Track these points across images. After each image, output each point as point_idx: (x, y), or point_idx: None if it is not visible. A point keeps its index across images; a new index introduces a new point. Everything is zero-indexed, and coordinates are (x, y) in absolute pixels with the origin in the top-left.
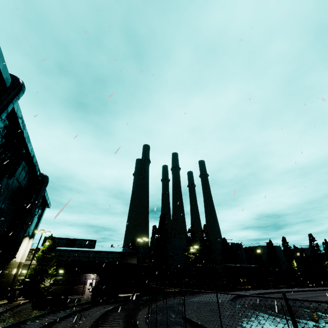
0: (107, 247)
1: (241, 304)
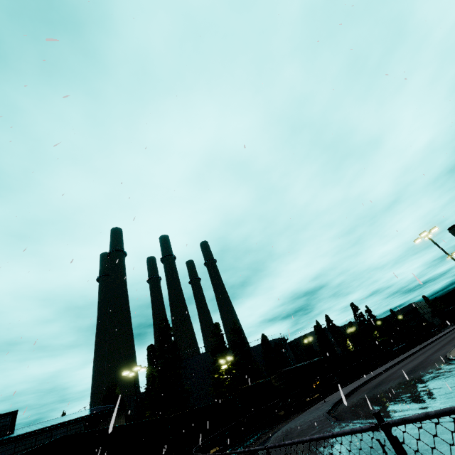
0: (50, 420)
1: (360, 418)
